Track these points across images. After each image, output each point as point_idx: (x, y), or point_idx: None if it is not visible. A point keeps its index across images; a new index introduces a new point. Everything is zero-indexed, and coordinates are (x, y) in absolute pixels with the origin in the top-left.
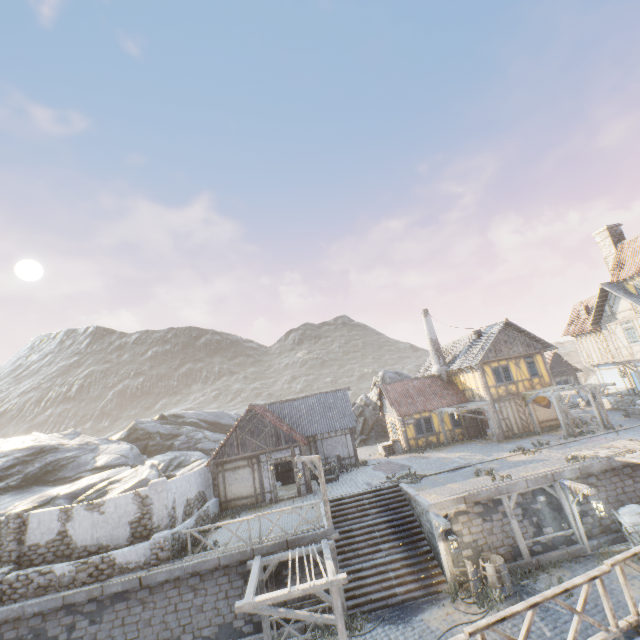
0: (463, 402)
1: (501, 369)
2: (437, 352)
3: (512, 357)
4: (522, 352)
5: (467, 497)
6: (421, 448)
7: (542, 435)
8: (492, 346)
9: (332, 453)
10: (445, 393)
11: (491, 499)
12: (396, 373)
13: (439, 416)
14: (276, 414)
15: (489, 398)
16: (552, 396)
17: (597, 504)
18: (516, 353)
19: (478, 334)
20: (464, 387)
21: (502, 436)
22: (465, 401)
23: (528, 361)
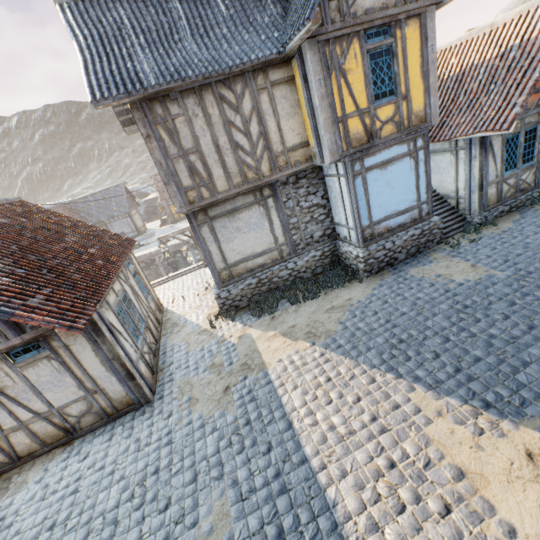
0: None
1: None
2: None
3: None
4: None
5: None
6: (182, 219)
7: None
8: None
9: (120, 231)
10: None
11: (150, 259)
12: None
13: None
14: (74, 210)
15: None
16: None
17: (191, 258)
18: None
19: None
20: None
21: None
22: None
23: None
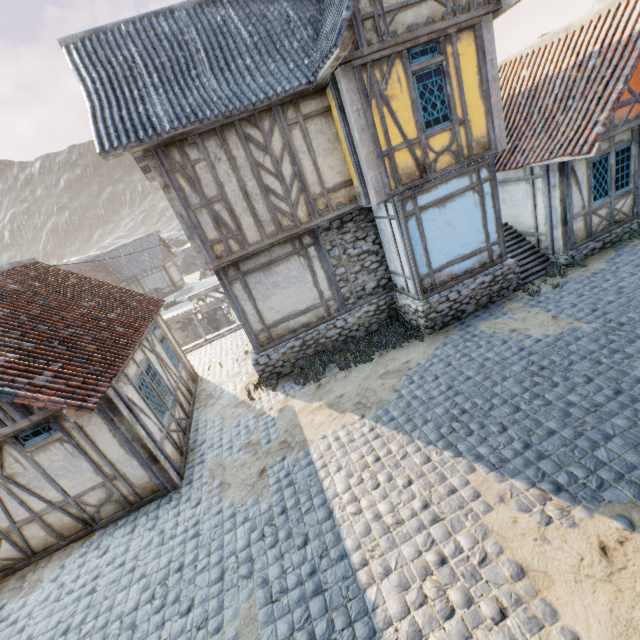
0: None
1: None
2: None
3: None
4: None
5: (169, 321)
6: None
7: None
8: None
9: (155, 286)
10: None
11: (188, 319)
12: None
13: None
14: (102, 265)
15: None
16: None
17: (233, 315)
18: None
19: None
20: None
21: None
22: None
23: None
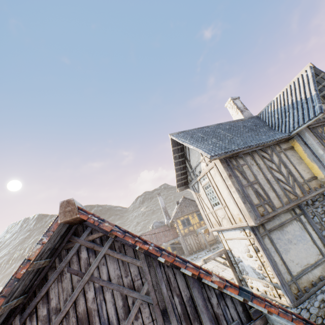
0: (175, 237)
1: (185, 220)
2: (165, 213)
3: (190, 213)
4: (194, 210)
5: None
6: None
7: (203, 250)
8: (179, 210)
9: None
10: (168, 234)
11: None
12: (160, 222)
13: (164, 247)
14: None
15: (181, 235)
16: (201, 232)
17: None
18: (191, 211)
19: (177, 203)
20: (176, 229)
21: (188, 253)
22: (176, 237)
23: (198, 213)
